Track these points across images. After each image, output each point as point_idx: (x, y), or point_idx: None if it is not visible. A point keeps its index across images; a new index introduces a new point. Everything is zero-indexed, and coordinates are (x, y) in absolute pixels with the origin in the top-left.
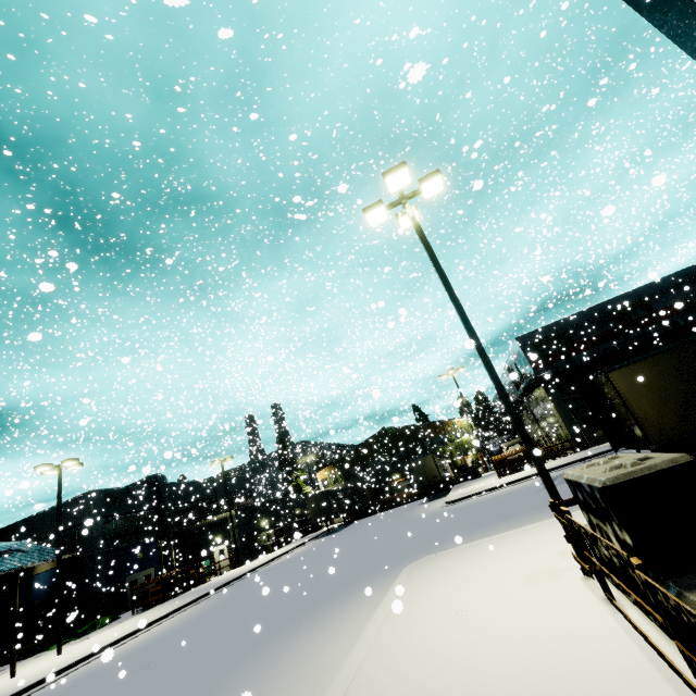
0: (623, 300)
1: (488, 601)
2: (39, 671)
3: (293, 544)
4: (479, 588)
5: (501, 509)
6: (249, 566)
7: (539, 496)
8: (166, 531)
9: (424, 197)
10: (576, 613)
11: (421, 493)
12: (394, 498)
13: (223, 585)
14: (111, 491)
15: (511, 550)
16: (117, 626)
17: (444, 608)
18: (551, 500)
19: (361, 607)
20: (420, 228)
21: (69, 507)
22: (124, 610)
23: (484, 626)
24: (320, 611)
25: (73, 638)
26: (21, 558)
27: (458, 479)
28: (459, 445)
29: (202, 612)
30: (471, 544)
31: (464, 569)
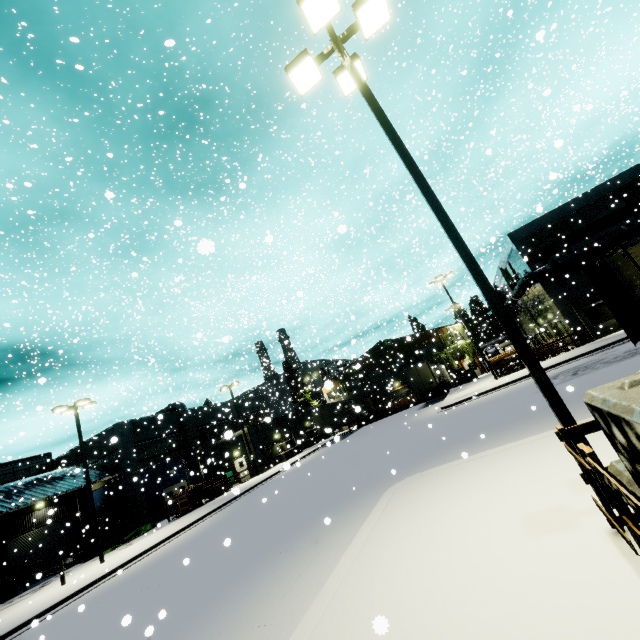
0: (633, 174)
1: (473, 560)
2: (80, 581)
3: (304, 452)
4: (462, 534)
5: (497, 414)
6: (264, 475)
7: (539, 398)
8: (192, 449)
9: (365, 35)
10: (611, 614)
11: (420, 397)
12: (395, 404)
13: (239, 495)
14: (137, 420)
15: (506, 474)
16: (151, 535)
17: (417, 562)
18: (560, 427)
19: (338, 537)
20: (360, 77)
21: (104, 437)
22: (165, 516)
23: (463, 611)
24: (300, 538)
25: (121, 544)
26: (71, 482)
27: (455, 382)
28: (455, 350)
29: (214, 525)
30: (460, 462)
31: (449, 498)
